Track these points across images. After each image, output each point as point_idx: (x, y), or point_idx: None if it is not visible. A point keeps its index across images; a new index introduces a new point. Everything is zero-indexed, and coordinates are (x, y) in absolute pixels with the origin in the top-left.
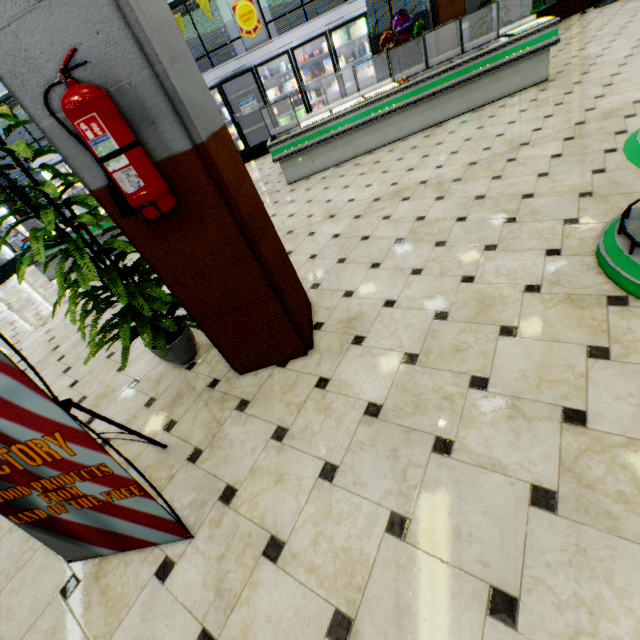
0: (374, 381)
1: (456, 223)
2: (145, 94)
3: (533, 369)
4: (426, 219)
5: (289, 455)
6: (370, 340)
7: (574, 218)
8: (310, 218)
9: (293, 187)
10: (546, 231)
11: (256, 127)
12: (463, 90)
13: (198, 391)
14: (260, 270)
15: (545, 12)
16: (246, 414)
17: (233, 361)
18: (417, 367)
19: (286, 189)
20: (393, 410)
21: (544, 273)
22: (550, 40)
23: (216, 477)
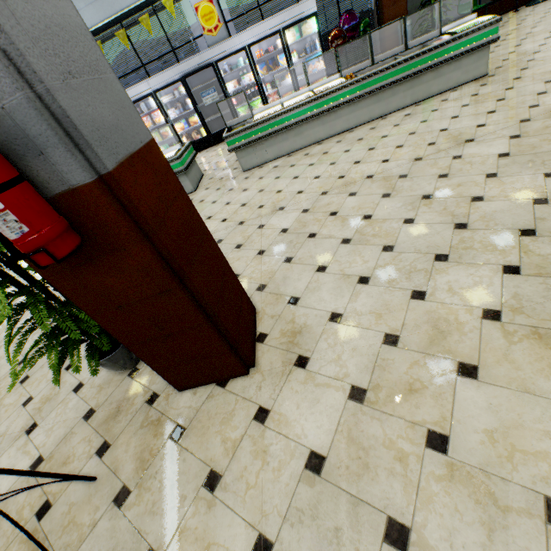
0: (317, 420)
1: (403, 225)
2: (25, 120)
3: (502, 430)
4: (373, 218)
5: (220, 515)
6: (314, 363)
7: (531, 229)
8: (261, 209)
9: (247, 175)
10: (501, 242)
11: (217, 116)
12: (407, 85)
13: (136, 407)
14: (190, 301)
15: (480, 10)
16: (180, 446)
17: (170, 380)
18: (365, 407)
19: (241, 176)
20: (338, 467)
21: (503, 296)
22: (491, 37)
23: (139, 533)
